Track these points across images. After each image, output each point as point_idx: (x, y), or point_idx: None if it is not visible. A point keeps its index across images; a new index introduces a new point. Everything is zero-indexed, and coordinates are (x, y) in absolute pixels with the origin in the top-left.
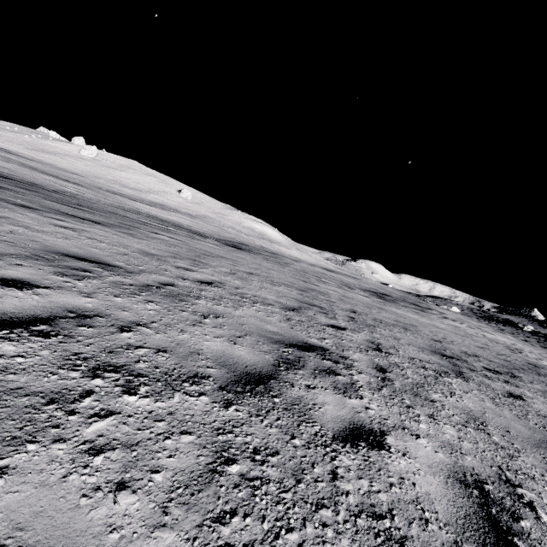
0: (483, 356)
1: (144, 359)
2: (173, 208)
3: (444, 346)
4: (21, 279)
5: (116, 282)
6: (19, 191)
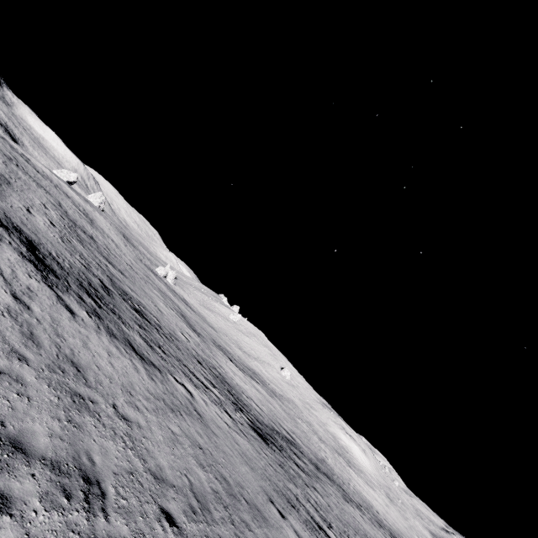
0: None
1: (0, 403)
2: (263, 379)
3: None
4: (29, 359)
5: (65, 382)
6: (132, 327)
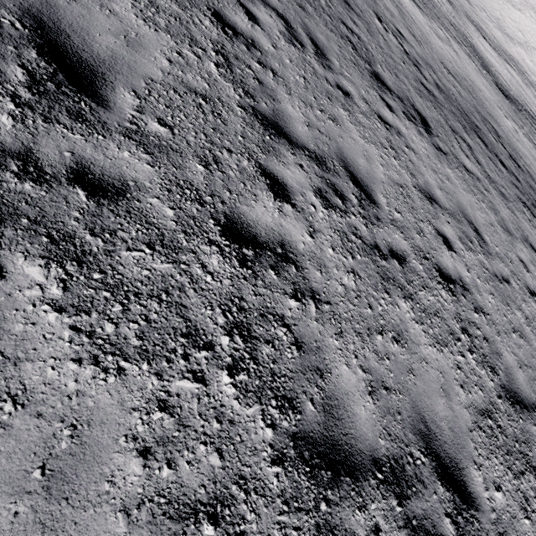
0: (532, 176)
1: None
2: (522, 69)
3: (507, 143)
4: None
5: None
6: None
